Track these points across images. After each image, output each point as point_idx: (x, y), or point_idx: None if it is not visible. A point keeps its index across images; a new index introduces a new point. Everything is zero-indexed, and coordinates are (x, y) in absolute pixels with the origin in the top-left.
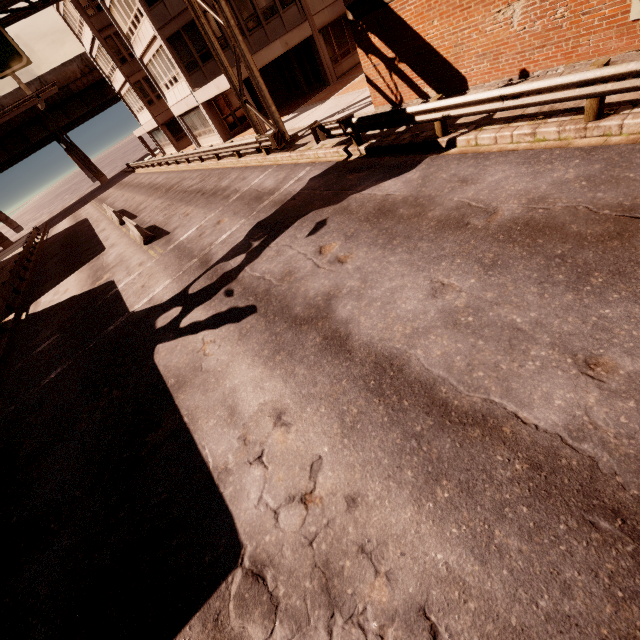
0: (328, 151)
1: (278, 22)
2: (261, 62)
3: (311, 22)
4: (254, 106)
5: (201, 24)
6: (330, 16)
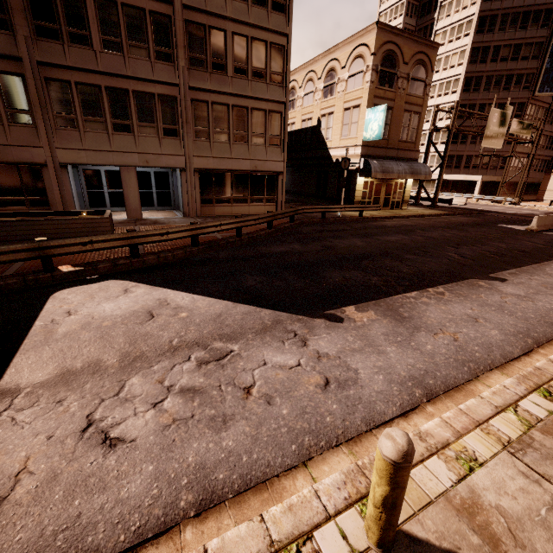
0: (552, 209)
1: (494, 172)
2: (489, 179)
3: (506, 178)
4: (479, 190)
5: (509, 161)
6: (511, 180)
